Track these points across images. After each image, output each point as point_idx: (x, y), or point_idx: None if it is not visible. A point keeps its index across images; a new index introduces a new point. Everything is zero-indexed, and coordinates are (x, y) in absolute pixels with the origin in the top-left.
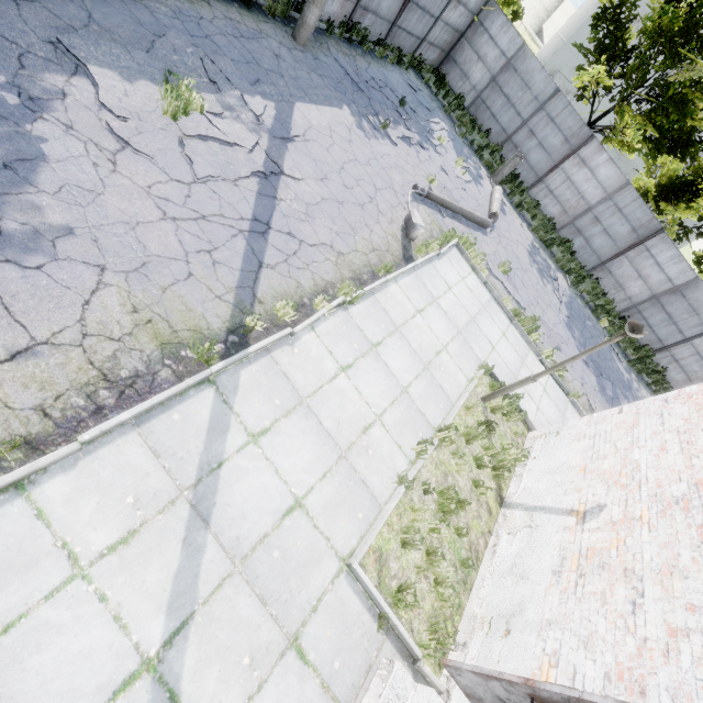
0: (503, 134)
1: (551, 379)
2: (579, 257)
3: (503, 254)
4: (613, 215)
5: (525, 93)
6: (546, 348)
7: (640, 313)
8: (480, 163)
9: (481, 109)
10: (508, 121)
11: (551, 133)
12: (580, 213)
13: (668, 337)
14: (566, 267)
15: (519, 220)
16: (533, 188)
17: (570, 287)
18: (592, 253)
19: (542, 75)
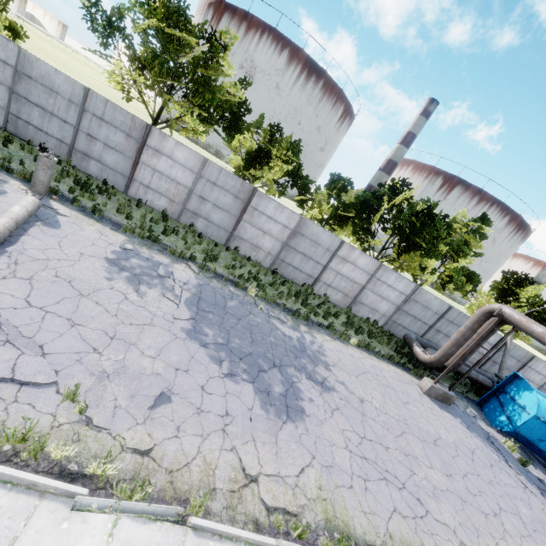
0: (63, 145)
1: (126, 522)
2: (210, 236)
3: (14, 291)
4: (213, 190)
5: (57, 99)
6: (119, 434)
7: (284, 261)
8: (9, 176)
9: (20, 125)
10: (58, 131)
11: (110, 132)
12: (186, 198)
13: (313, 271)
14: (185, 254)
15: (95, 226)
16: (129, 189)
17: (199, 273)
18: (218, 228)
19: (60, 77)
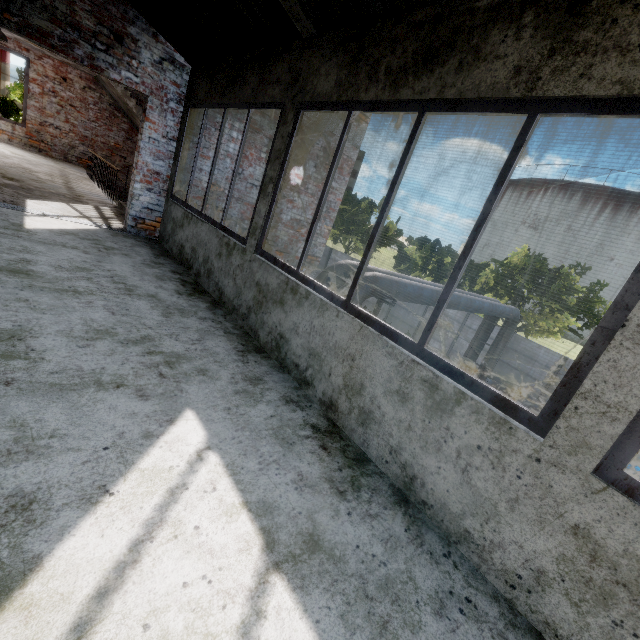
0: None
1: None
2: None
3: None
4: None
5: None
6: None
7: (393, 316)
8: None
9: None
10: None
11: None
12: None
13: (413, 322)
14: None
15: None
16: None
17: None
18: None
19: None
